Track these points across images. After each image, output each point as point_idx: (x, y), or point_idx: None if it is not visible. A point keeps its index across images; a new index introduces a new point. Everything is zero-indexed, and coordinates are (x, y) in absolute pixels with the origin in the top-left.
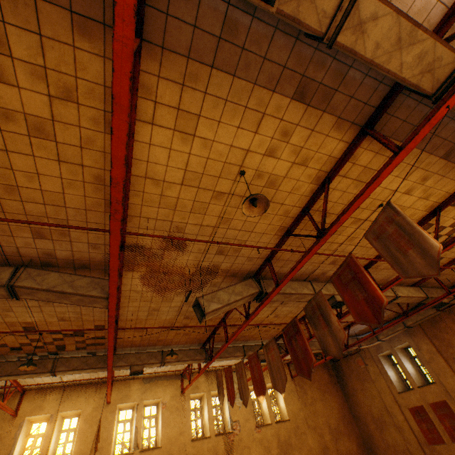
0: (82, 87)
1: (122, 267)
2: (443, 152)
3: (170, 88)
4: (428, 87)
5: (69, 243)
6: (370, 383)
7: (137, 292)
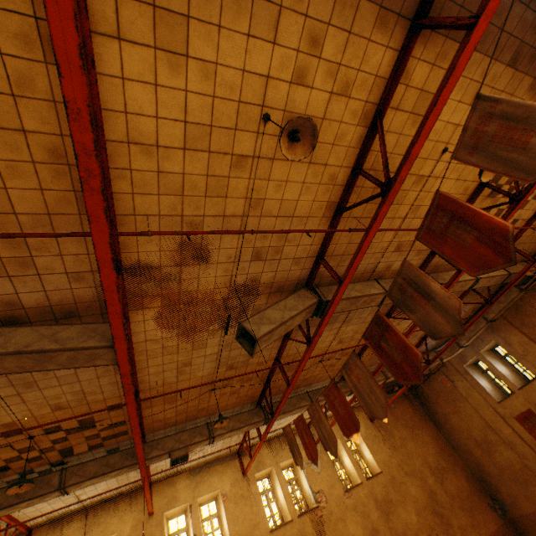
0: None
1: (126, 305)
2: (510, 56)
3: None
4: None
5: (37, 278)
6: (462, 402)
7: (156, 342)
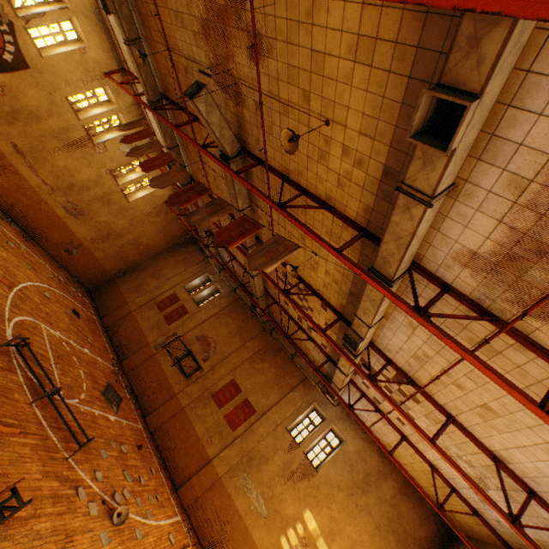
0: None
1: None
2: (353, 291)
3: (394, 26)
4: (377, 264)
5: None
6: (184, 267)
7: None
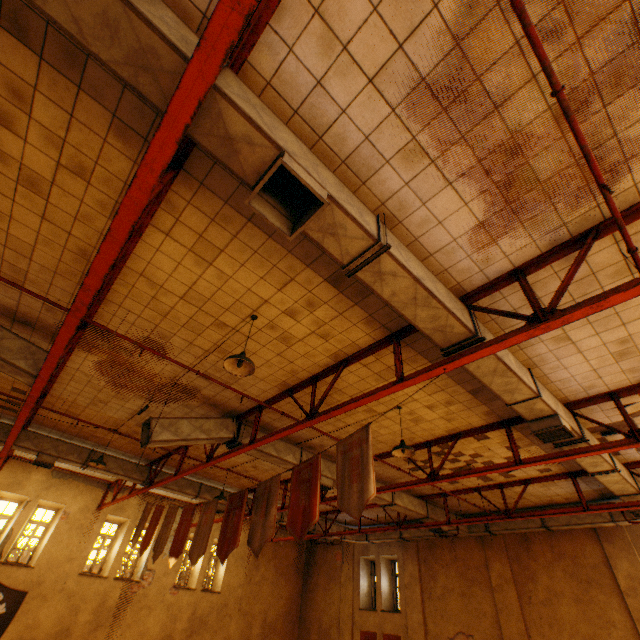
0: (100, 172)
1: (77, 343)
2: (472, 388)
3: (198, 216)
4: (440, 342)
5: (19, 293)
6: (336, 585)
7: (86, 375)
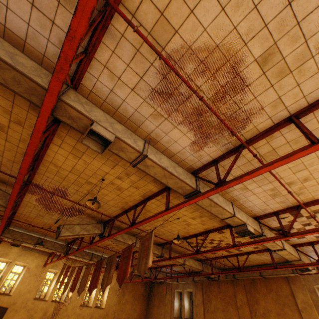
0: (27, 123)
1: (27, 190)
2: None
3: (71, 139)
4: (182, 193)
5: None
6: (163, 304)
7: (33, 204)
